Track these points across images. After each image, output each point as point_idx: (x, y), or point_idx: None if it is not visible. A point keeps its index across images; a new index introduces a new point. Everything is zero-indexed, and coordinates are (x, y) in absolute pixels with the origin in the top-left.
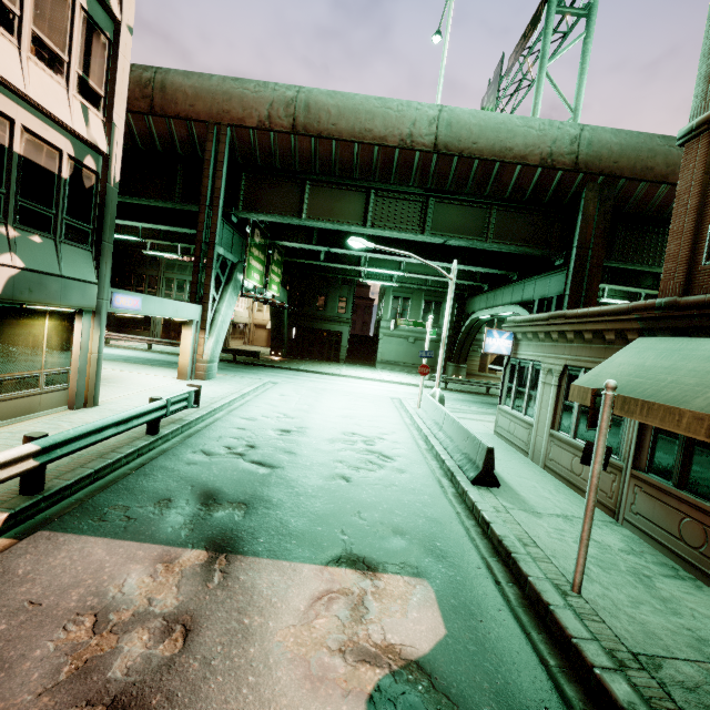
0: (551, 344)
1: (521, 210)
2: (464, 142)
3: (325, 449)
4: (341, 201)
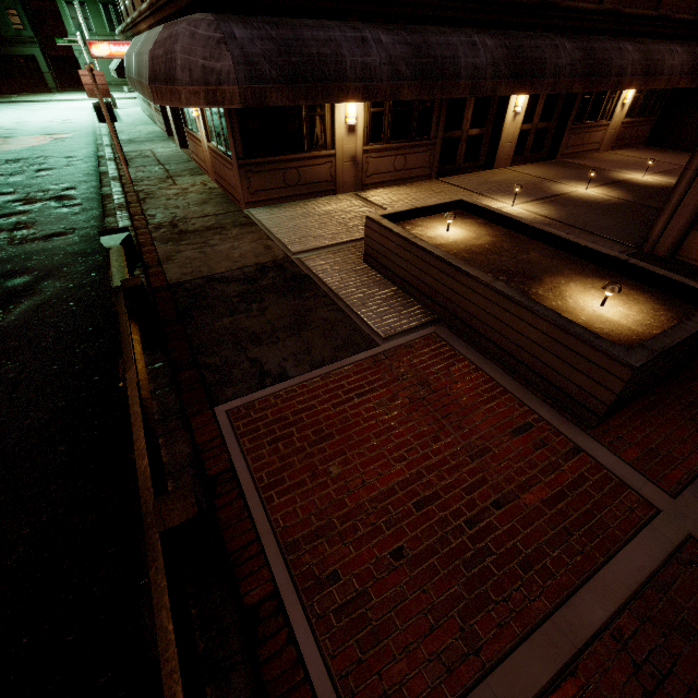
0: None
1: None
2: None
3: (40, 125)
4: None
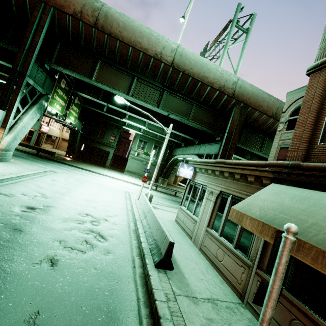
0: (214, 177)
1: (206, 109)
2: (186, 66)
3: (54, 228)
4: (117, 77)
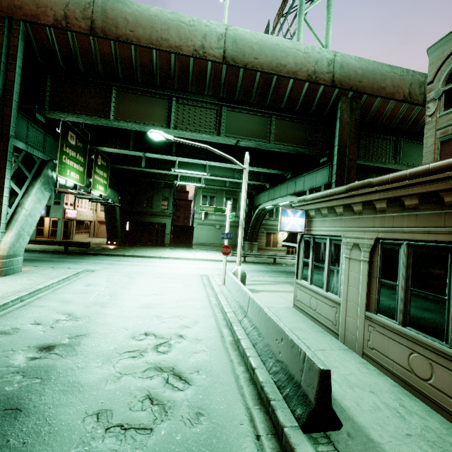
0: (353, 217)
1: (294, 119)
2: (247, 57)
3: (87, 382)
4: (146, 106)
